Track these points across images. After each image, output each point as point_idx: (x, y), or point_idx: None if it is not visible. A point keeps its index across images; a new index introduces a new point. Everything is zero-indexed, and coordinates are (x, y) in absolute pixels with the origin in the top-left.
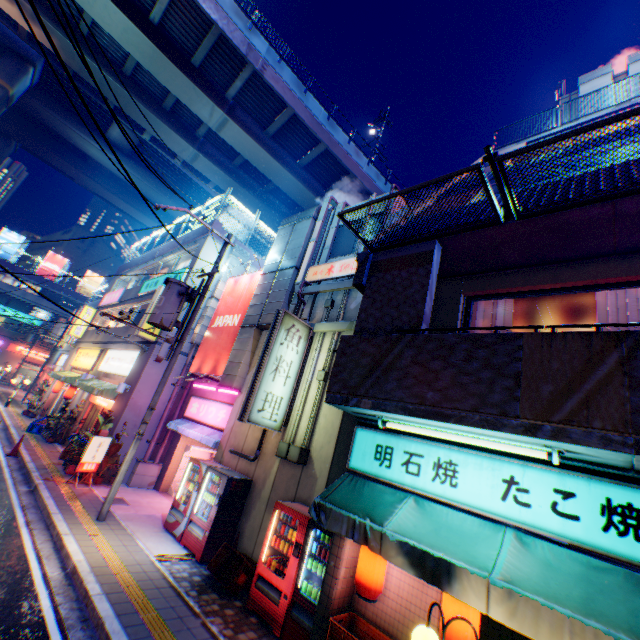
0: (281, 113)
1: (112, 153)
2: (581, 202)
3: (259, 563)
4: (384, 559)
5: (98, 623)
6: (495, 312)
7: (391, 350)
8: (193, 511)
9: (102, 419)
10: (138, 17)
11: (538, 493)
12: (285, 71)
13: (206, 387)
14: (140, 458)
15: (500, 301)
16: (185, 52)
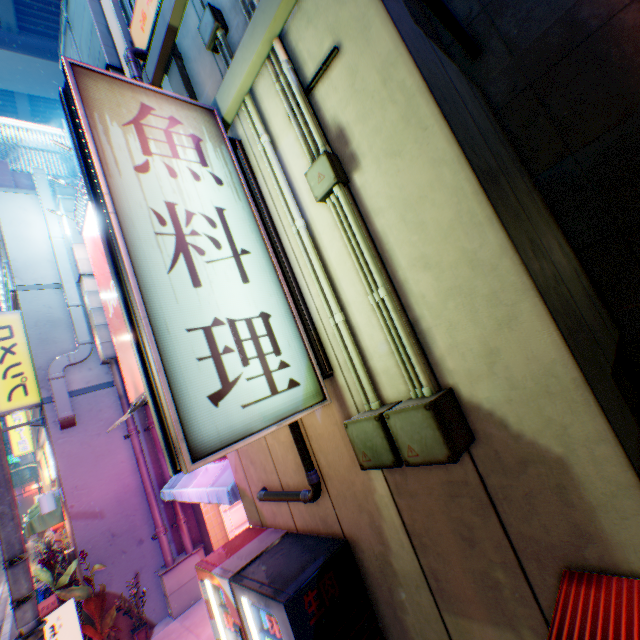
0: None
1: None
2: None
3: None
4: None
5: None
6: None
7: None
8: None
9: (47, 573)
10: None
11: None
12: None
13: None
14: (161, 568)
15: None
16: None
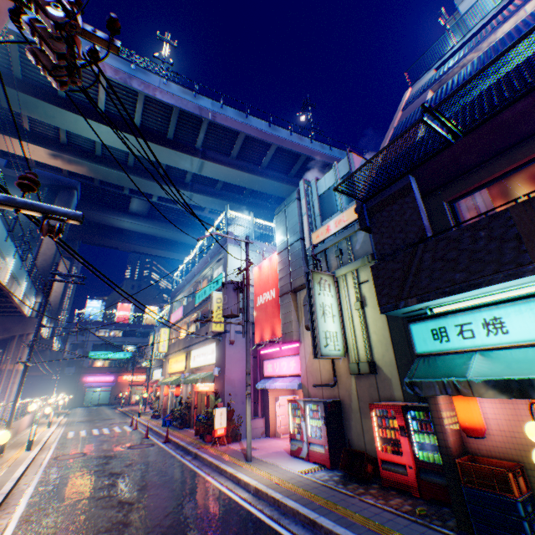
0: (236, 139)
1: (136, 220)
2: (506, 105)
3: (377, 452)
4: (476, 406)
5: (293, 512)
6: (475, 203)
7: (413, 260)
8: (308, 436)
9: (213, 397)
10: (128, 128)
11: None
12: (228, 111)
13: (271, 350)
14: None
15: (476, 194)
16: (161, 134)
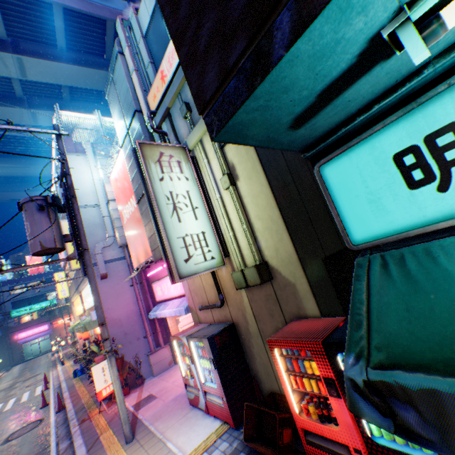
0: (54, 18)
1: None
2: None
3: (295, 417)
4: None
5: None
6: None
7: None
8: (201, 383)
9: (96, 348)
10: None
11: None
12: None
13: (155, 271)
14: (148, 352)
15: None
16: None
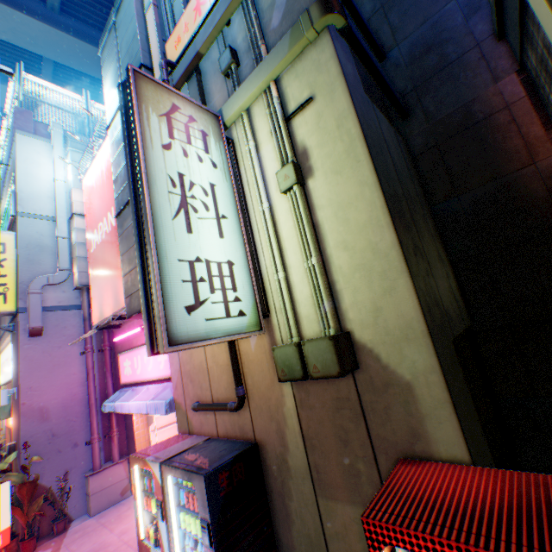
0: None
1: None
2: None
3: None
4: None
5: None
6: None
7: None
8: None
9: None
10: None
11: None
12: None
13: (128, 334)
14: (88, 471)
15: None
16: None
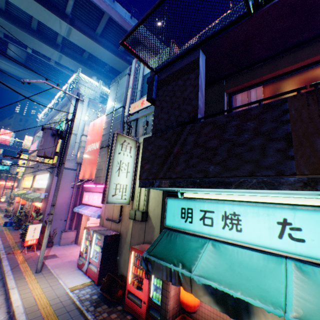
0: (102, 18)
1: (14, 65)
2: None
3: (127, 284)
4: None
5: None
6: (250, 100)
7: (178, 140)
8: (90, 257)
9: (35, 214)
10: None
11: (310, 230)
12: None
13: (90, 185)
14: (63, 230)
15: (253, 91)
16: None
